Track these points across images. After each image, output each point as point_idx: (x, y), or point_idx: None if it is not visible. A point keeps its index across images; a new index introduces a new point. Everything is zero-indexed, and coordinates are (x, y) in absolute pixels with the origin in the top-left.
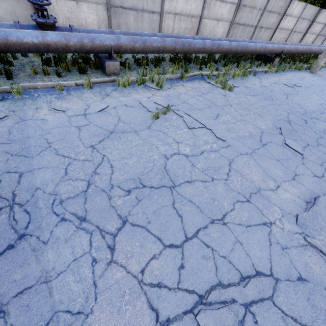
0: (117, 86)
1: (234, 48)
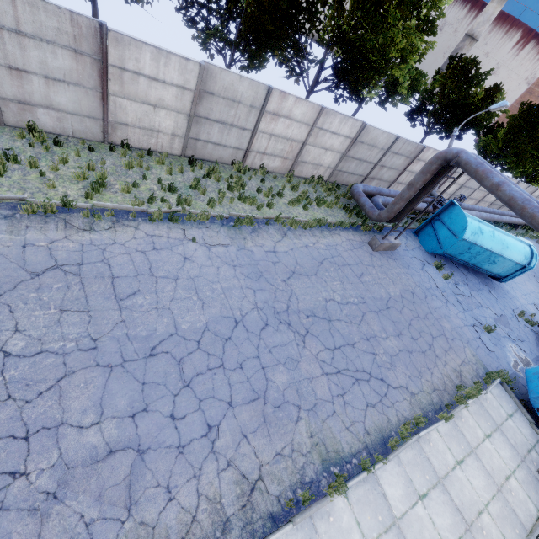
0: None
1: (506, 221)
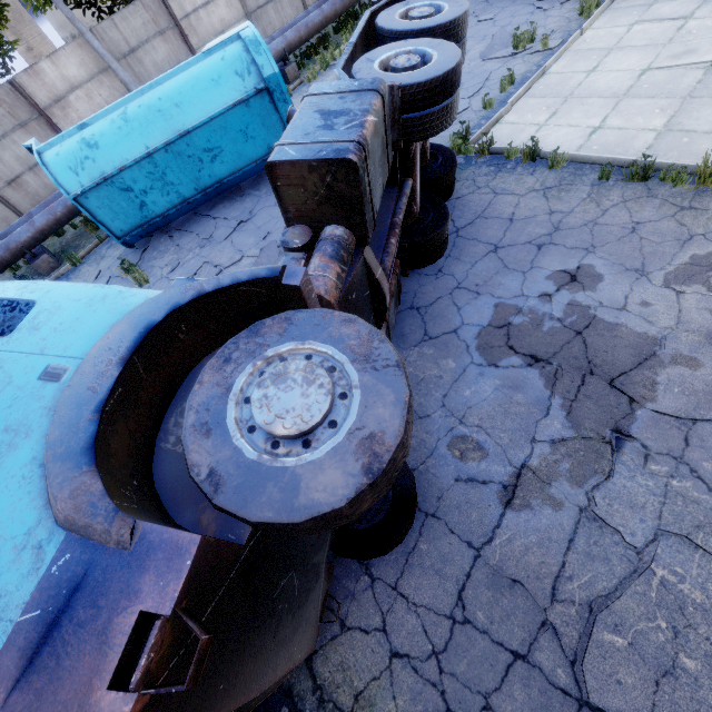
0: (308, 83)
1: None
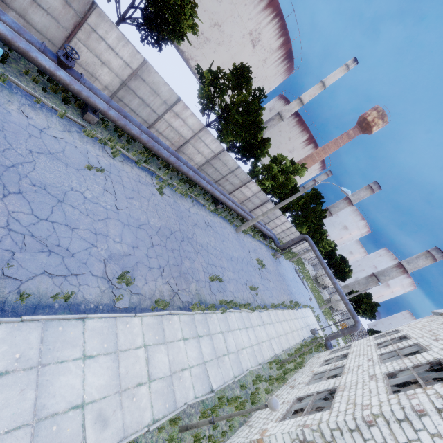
0: (83, 131)
1: (190, 175)
